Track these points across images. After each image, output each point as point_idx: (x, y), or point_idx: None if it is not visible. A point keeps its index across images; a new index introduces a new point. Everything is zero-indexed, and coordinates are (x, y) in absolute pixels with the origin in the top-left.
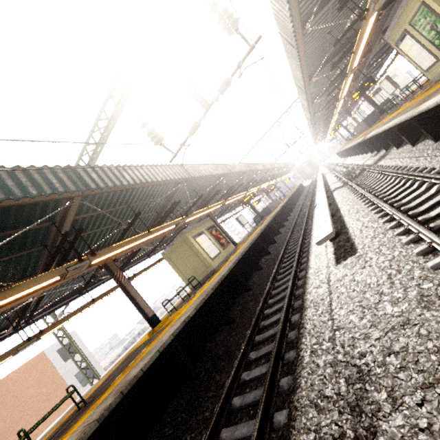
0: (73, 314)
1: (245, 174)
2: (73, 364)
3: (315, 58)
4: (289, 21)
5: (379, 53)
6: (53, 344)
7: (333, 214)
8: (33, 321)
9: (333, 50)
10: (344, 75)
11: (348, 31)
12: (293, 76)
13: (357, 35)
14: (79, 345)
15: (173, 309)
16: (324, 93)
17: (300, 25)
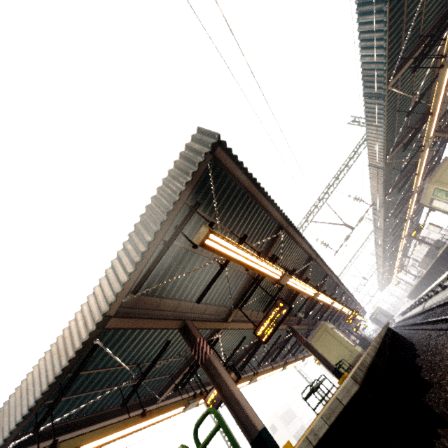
0: (266, 371)
1: (343, 294)
2: None
3: (384, 214)
4: (382, 197)
5: (414, 214)
6: None
7: (446, 285)
8: (251, 364)
9: (391, 210)
10: (399, 224)
11: (401, 201)
12: (373, 223)
13: (403, 203)
14: None
15: (345, 371)
16: (389, 235)
17: (384, 199)
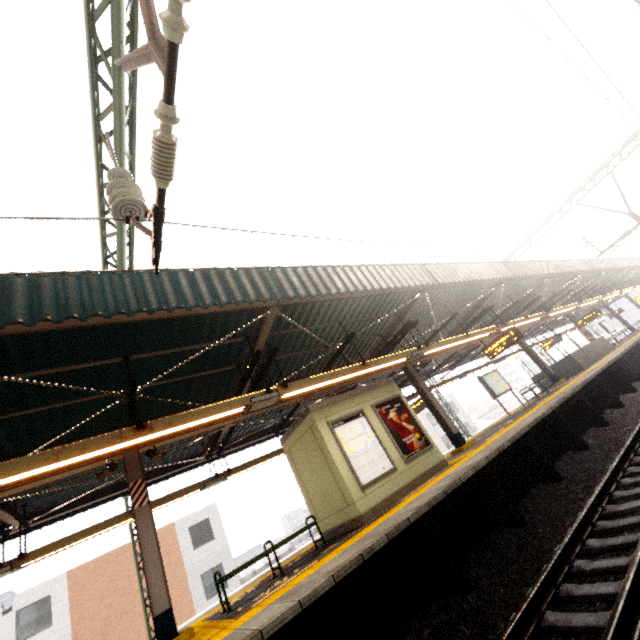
0: (89, 531)
1: (497, 285)
2: (202, 556)
3: None
4: None
5: None
6: (187, 517)
7: None
8: (20, 532)
9: None
10: None
11: None
12: None
13: None
14: (217, 528)
15: (225, 603)
16: None
17: None
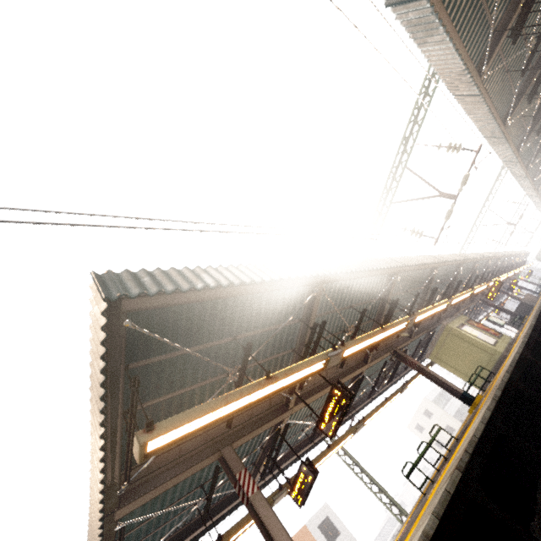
0: (377, 408)
1: (476, 264)
2: None
3: (516, 136)
4: (496, 128)
5: None
6: (312, 518)
7: None
8: (354, 408)
9: (529, 123)
10: None
11: (540, 107)
12: (499, 157)
13: None
14: (337, 524)
15: (479, 390)
16: (536, 156)
17: (502, 125)
